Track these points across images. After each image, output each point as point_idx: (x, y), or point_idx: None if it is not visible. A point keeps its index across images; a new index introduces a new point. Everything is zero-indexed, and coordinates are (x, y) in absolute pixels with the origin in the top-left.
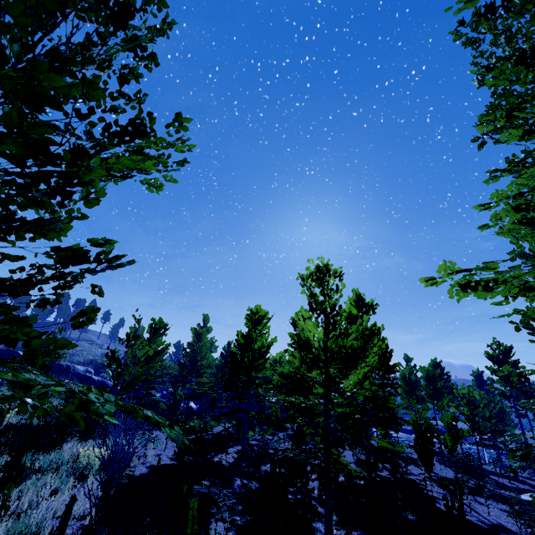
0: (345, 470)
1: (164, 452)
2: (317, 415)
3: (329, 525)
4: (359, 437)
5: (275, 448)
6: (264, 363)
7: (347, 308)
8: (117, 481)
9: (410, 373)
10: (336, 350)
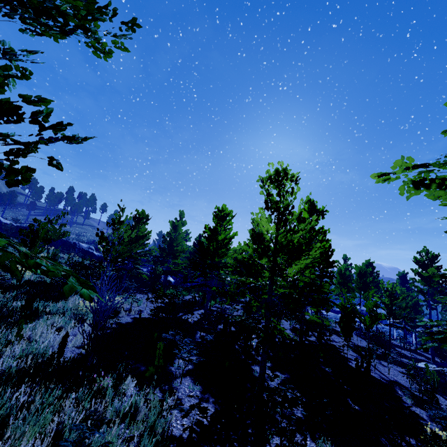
0: (281, 334)
1: (145, 309)
2: (264, 293)
3: (263, 369)
4: (295, 312)
5: (230, 314)
6: (226, 251)
7: (299, 208)
8: (103, 325)
9: (345, 269)
10: (284, 244)
